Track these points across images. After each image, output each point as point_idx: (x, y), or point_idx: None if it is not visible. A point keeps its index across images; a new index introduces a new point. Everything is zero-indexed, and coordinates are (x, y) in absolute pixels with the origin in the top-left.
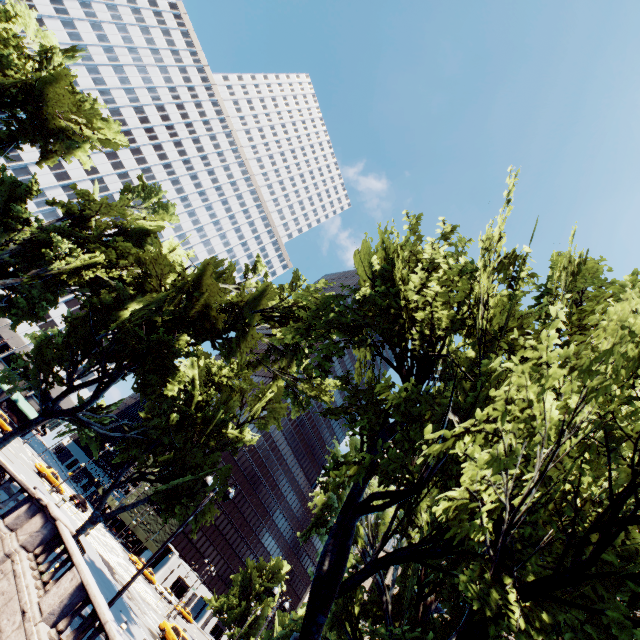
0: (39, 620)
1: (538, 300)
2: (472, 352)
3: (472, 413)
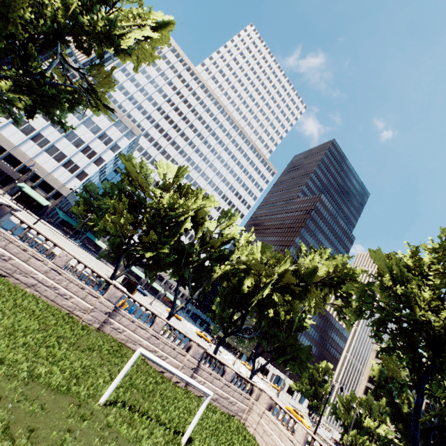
0: (300, 445)
1: None
2: None
3: None
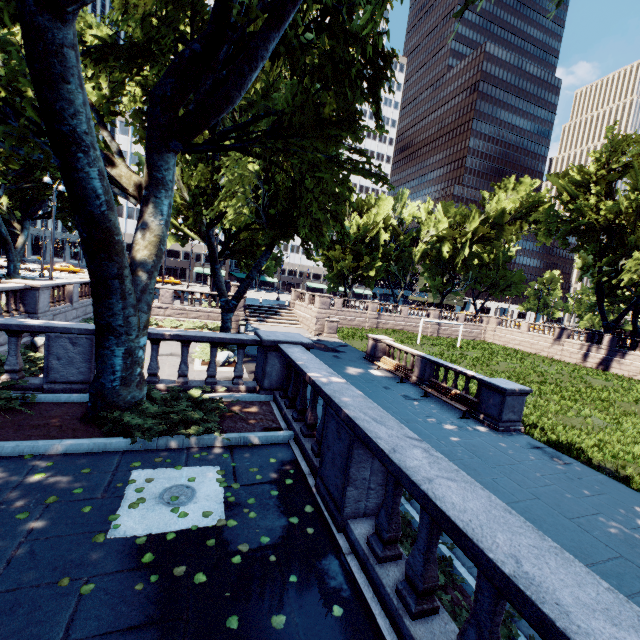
0: (526, 332)
1: None
2: (633, 197)
3: (631, 248)
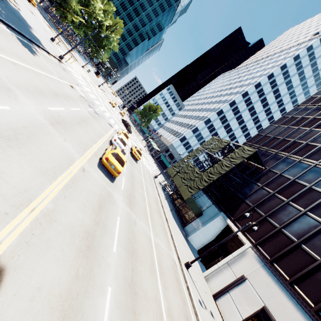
0: None
1: None
2: None
3: None
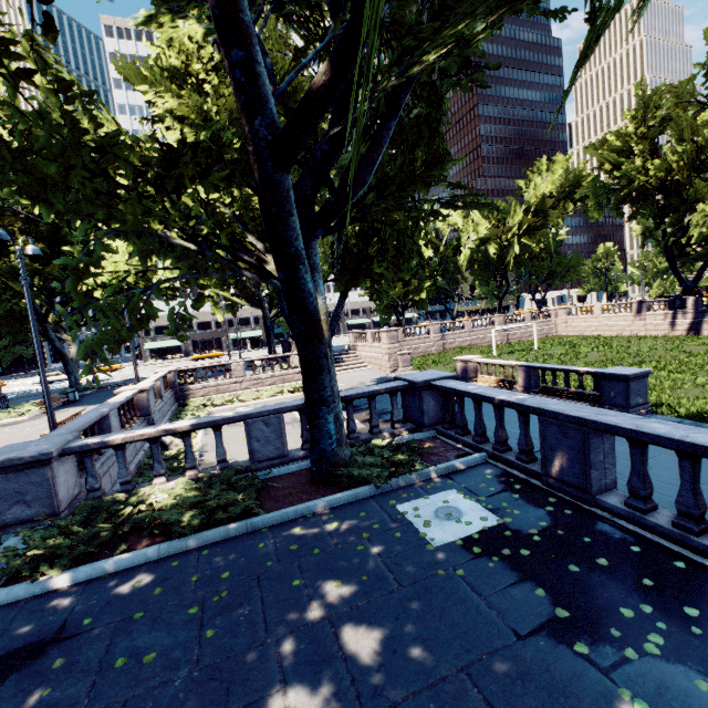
0: (600, 315)
1: (706, 76)
2: (680, 149)
3: (692, 202)
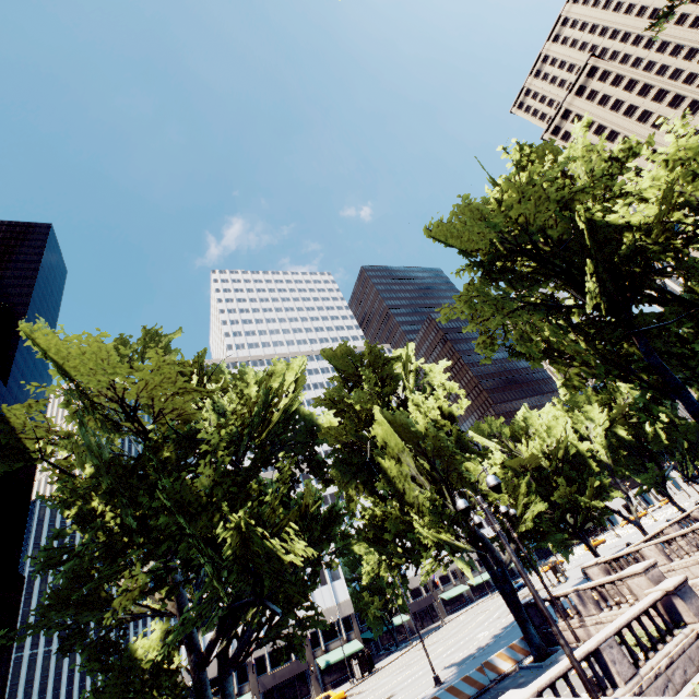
0: None
1: None
2: None
3: None
